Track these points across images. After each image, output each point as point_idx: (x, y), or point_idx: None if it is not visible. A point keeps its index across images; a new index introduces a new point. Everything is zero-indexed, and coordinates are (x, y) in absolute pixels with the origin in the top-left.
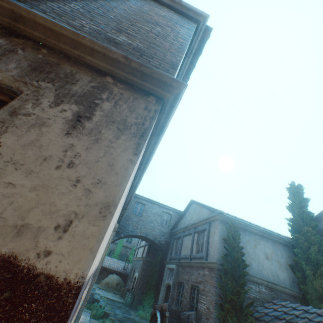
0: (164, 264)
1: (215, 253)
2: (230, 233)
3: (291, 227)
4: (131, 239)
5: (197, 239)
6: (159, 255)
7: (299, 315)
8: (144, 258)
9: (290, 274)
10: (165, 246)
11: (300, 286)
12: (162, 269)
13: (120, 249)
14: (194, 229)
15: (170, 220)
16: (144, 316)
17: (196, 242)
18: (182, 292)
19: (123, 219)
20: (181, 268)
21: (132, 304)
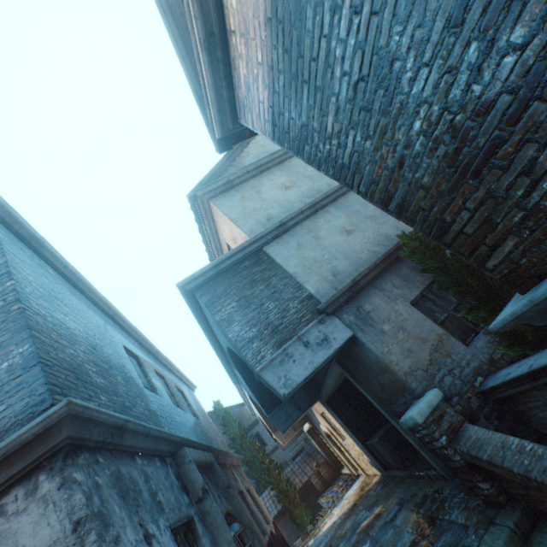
0: None
1: None
2: None
3: None
4: None
5: None
6: None
7: None
8: None
9: None
10: None
11: None
12: None
13: None
14: None
15: None
16: None
17: None
18: None
19: None
20: None
21: None
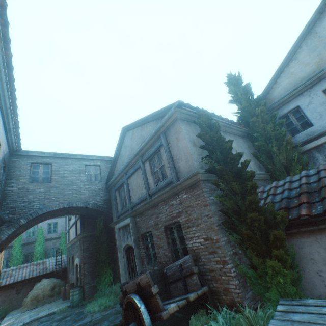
0: (111, 229)
1: (191, 163)
2: (204, 125)
3: (243, 116)
4: (55, 227)
5: (151, 168)
6: (101, 221)
7: (309, 182)
8: (79, 236)
9: (255, 162)
10: (106, 206)
11: (267, 169)
12: (111, 236)
13: (43, 246)
14: (142, 159)
15: (101, 172)
16: (107, 303)
17: (151, 172)
18: (152, 244)
19: (14, 197)
20: (140, 217)
21: (84, 298)
